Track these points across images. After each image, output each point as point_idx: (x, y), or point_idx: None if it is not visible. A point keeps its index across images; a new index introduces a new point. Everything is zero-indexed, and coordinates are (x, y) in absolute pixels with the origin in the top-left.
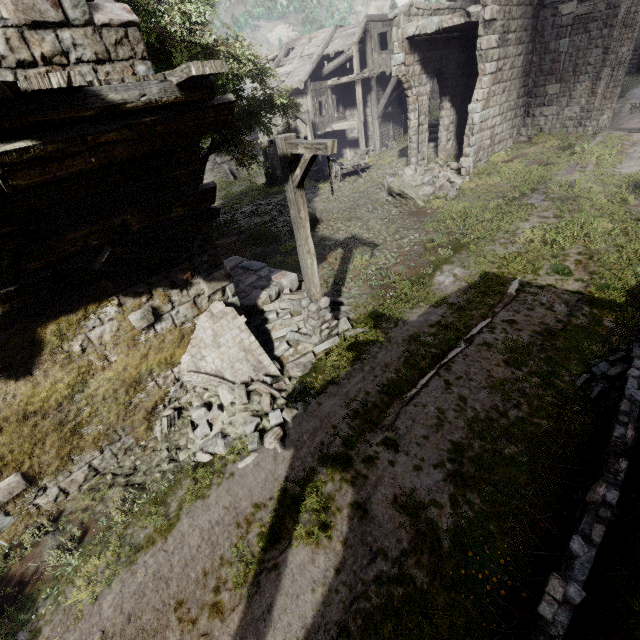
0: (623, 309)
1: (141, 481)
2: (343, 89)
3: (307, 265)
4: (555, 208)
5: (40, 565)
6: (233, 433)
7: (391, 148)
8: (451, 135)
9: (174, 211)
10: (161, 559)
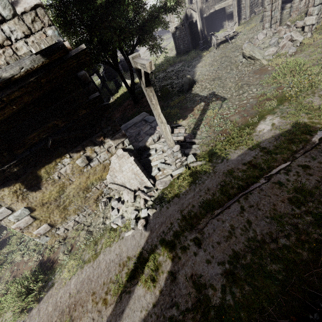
0: None
1: (92, 230)
2: None
3: (162, 129)
4: None
5: (58, 257)
6: (126, 216)
7: (258, 14)
8: None
9: (80, 112)
10: (90, 271)
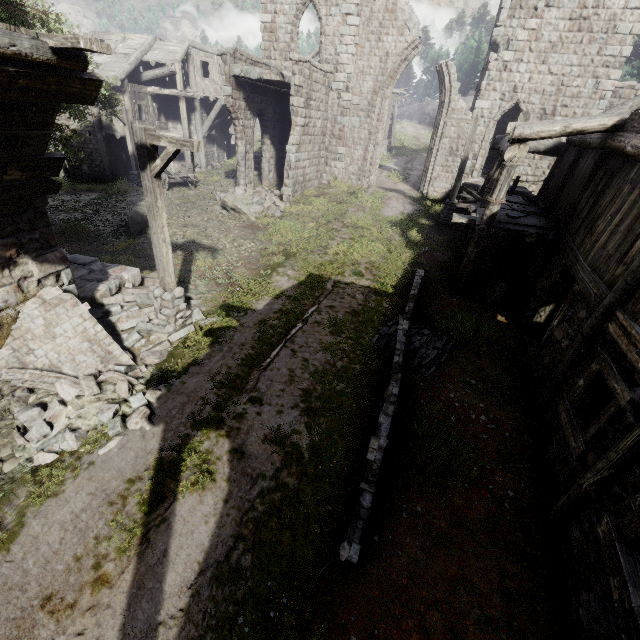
0: (392, 297)
1: None
2: (165, 100)
3: (163, 253)
4: (350, 233)
5: None
6: (85, 425)
7: (217, 168)
8: (272, 168)
9: (9, 173)
10: (7, 569)
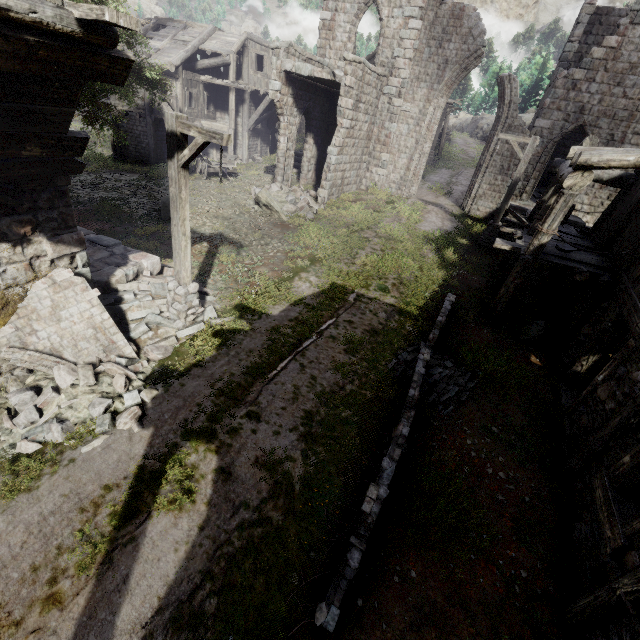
0: (417, 319)
1: None
2: (216, 90)
3: (181, 246)
4: (382, 244)
5: None
6: (74, 417)
7: (258, 162)
8: (312, 167)
9: (28, 149)
10: None
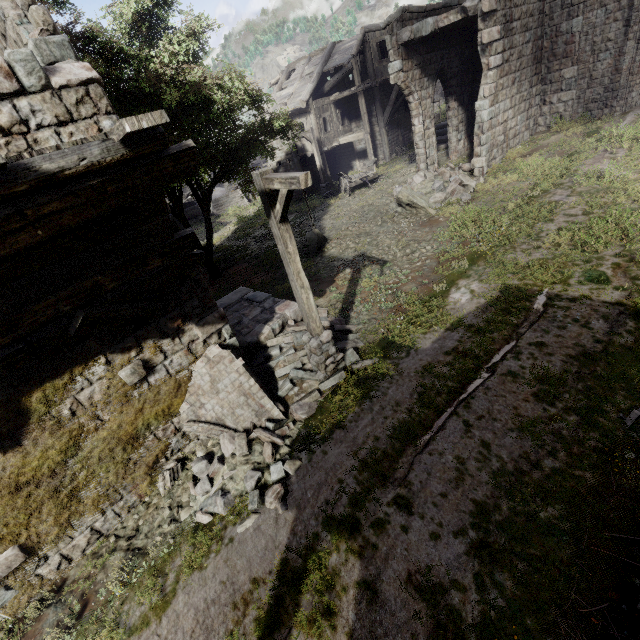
0: None
1: (142, 545)
2: (347, 102)
3: (302, 300)
4: (583, 203)
5: None
6: (234, 489)
7: (401, 154)
8: (461, 135)
9: (151, 263)
10: None
